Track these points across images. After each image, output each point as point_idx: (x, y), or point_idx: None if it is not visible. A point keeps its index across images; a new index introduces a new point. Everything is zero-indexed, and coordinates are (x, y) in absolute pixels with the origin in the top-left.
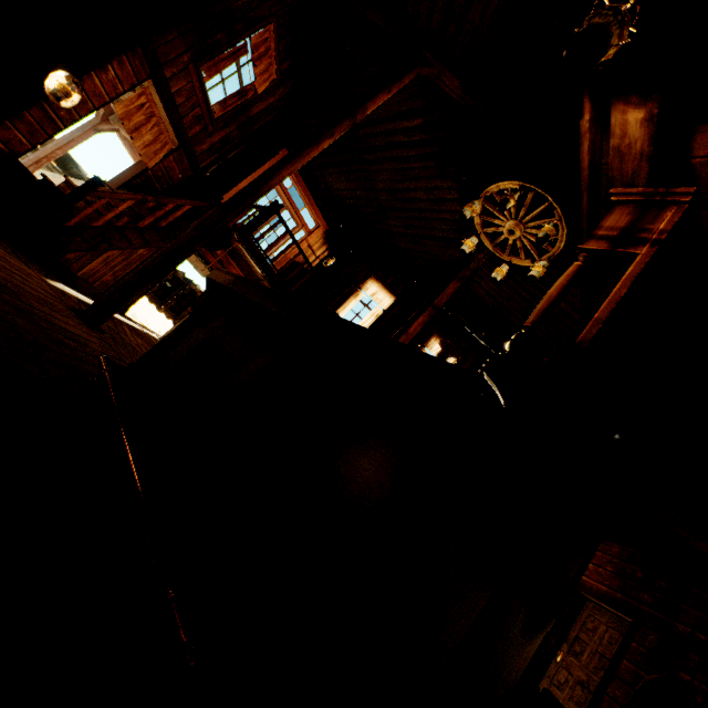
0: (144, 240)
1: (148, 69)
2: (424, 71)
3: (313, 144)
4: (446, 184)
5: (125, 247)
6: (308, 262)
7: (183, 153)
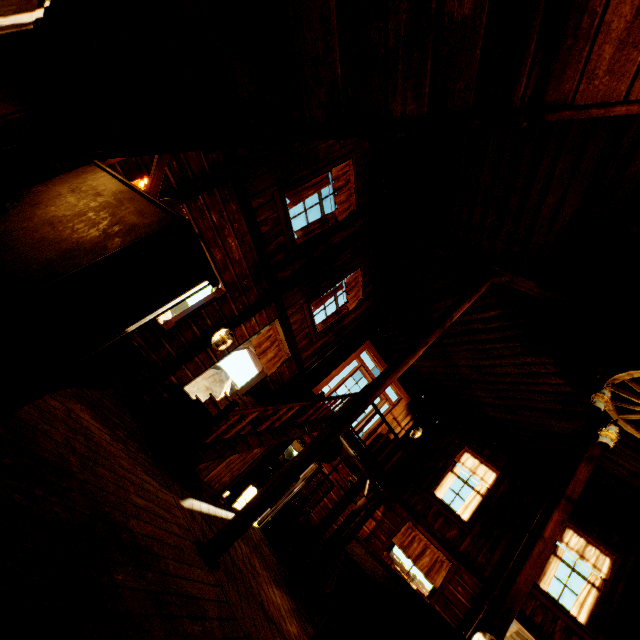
0: (259, 441)
1: (277, 313)
2: (496, 280)
3: (410, 353)
4: (537, 359)
5: (244, 449)
6: (398, 439)
7: (293, 360)
